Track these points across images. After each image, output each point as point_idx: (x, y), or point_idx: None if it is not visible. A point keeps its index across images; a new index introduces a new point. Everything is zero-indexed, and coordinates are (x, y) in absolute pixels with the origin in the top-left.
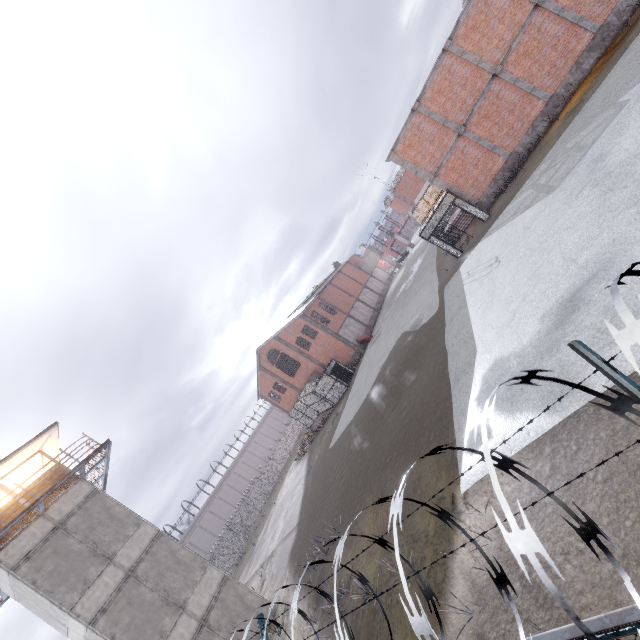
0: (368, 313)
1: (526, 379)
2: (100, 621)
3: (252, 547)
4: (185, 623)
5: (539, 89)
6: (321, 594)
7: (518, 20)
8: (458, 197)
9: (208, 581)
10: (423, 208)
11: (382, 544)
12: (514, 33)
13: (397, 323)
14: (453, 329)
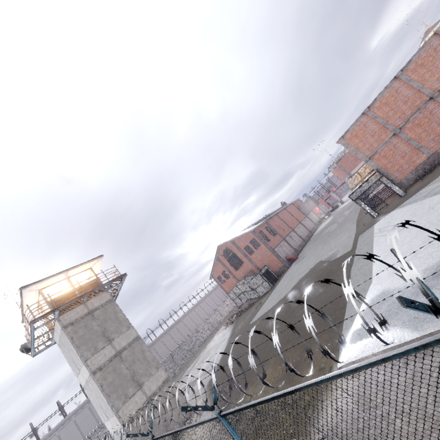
0: (298, 241)
1: (369, 257)
2: (97, 374)
3: (182, 373)
4: (140, 396)
5: None
6: (253, 353)
7: None
8: (384, 176)
9: (158, 377)
10: (356, 178)
11: (292, 328)
12: None
13: (318, 253)
14: (358, 264)
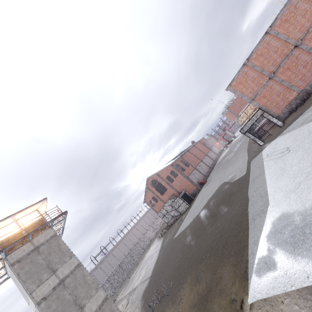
0: (206, 169)
1: None
2: (42, 304)
3: (128, 279)
4: None
5: None
6: None
7: None
8: (265, 112)
9: (98, 297)
10: (243, 117)
11: None
12: (311, 23)
13: (221, 177)
14: (254, 186)
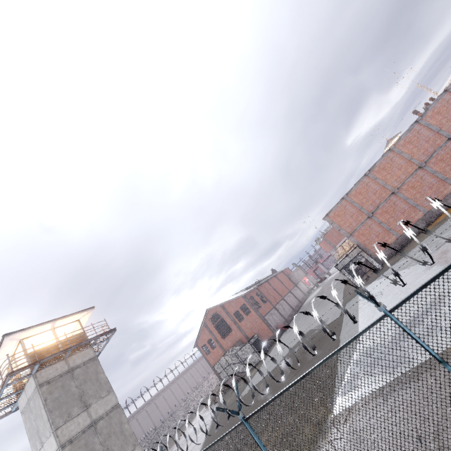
0: (288, 310)
1: (344, 282)
2: (66, 448)
3: None
4: None
5: (420, 206)
6: (273, 360)
7: (409, 171)
8: (363, 251)
9: None
10: (340, 251)
11: (301, 334)
12: (406, 176)
13: (309, 321)
14: (346, 328)
